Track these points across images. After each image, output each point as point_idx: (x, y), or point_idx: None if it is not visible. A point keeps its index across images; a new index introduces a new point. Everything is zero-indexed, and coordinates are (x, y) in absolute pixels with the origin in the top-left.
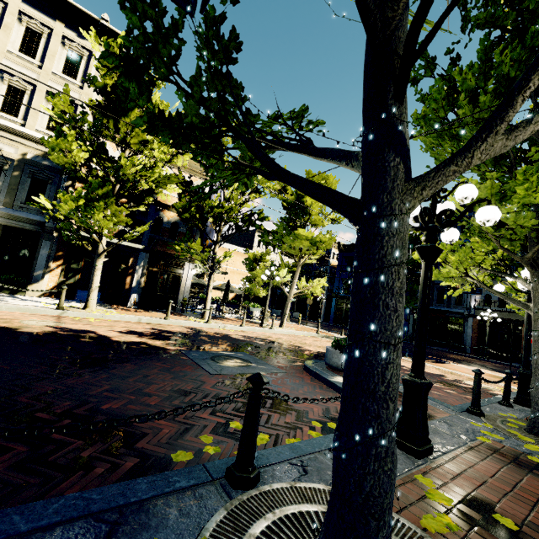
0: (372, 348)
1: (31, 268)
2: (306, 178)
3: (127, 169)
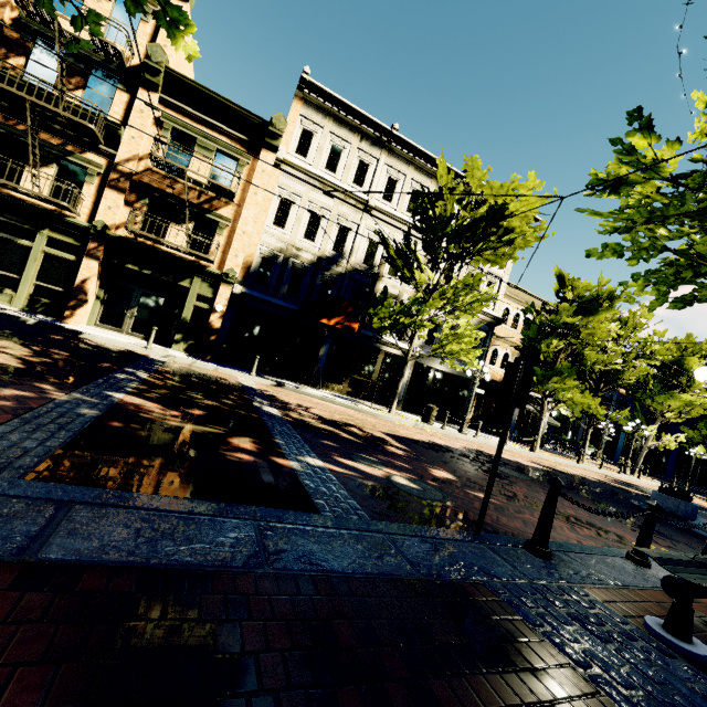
0: None
1: (463, 406)
2: None
3: (591, 358)
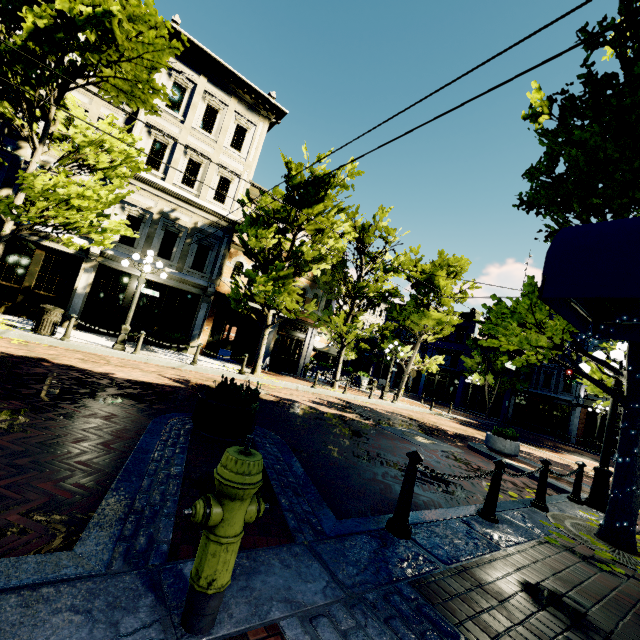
0: (635, 458)
1: (190, 327)
2: (600, 382)
3: (308, 256)
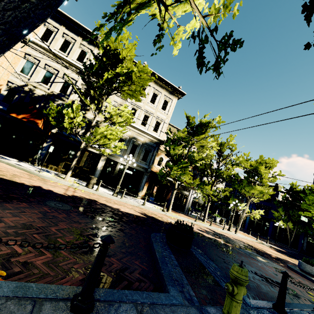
0: None
1: (139, 186)
2: None
3: (197, 158)
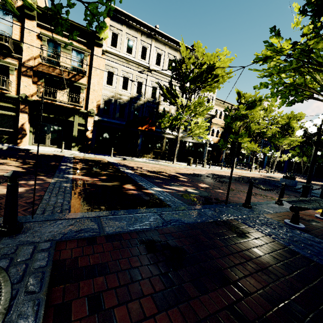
0: None
1: (202, 155)
2: None
3: (253, 127)
